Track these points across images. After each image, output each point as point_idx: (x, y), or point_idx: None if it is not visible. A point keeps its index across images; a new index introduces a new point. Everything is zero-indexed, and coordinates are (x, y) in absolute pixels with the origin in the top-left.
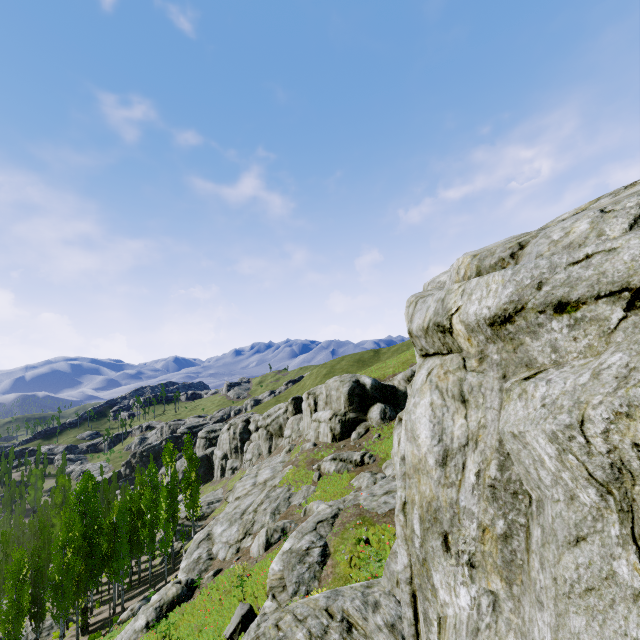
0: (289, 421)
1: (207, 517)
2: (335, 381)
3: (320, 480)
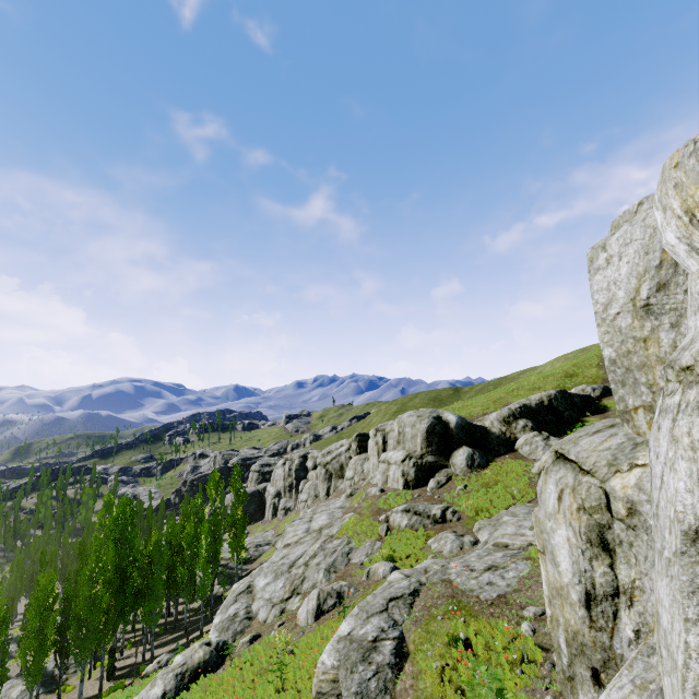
0: (352, 461)
1: (254, 561)
2: (411, 416)
3: (388, 535)
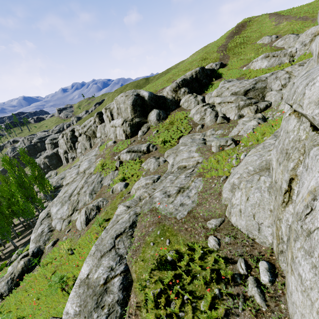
0: (98, 128)
1: (62, 186)
2: (121, 96)
3: (121, 166)
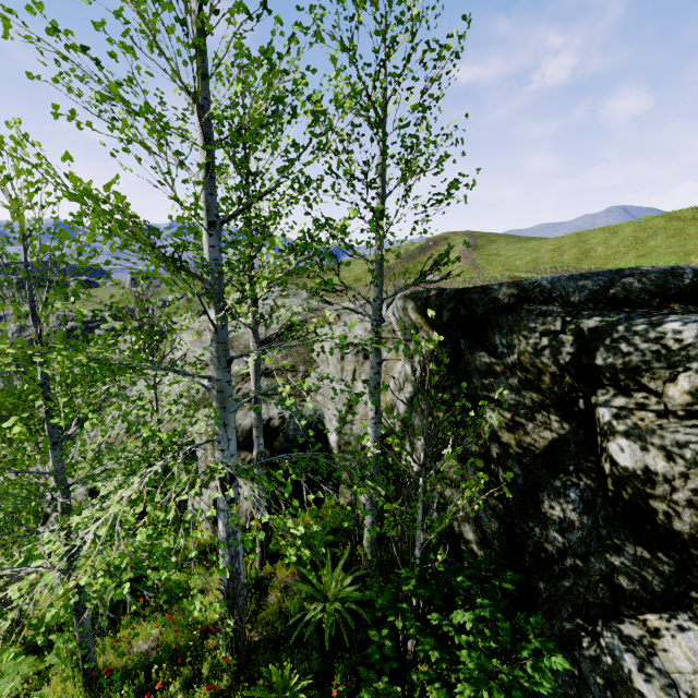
0: None
1: None
2: None
3: None
